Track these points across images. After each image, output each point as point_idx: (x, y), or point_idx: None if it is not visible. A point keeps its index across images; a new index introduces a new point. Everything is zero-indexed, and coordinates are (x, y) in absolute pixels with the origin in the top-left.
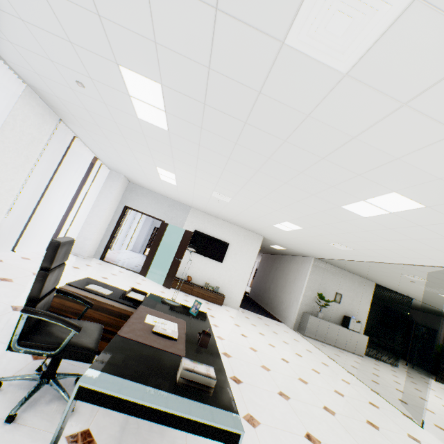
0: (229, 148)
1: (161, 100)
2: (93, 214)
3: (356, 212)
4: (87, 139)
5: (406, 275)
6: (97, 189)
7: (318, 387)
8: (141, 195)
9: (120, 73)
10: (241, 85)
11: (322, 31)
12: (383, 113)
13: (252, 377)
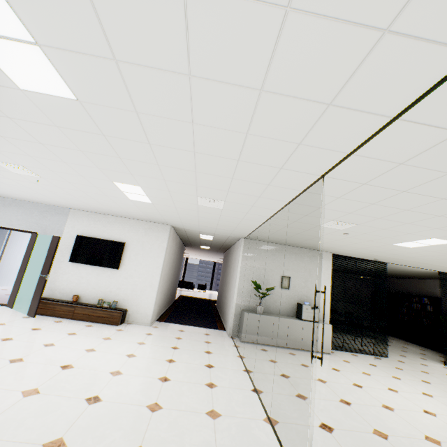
0: None
1: None
2: None
3: (50, 91)
4: None
5: (324, 224)
6: None
7: None
8: (3, 207)
9: None
10: None
11: None
12: None
13: None
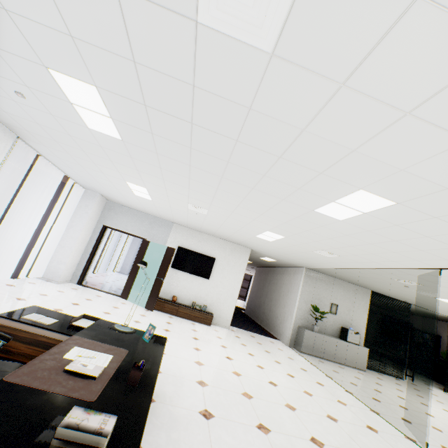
0: (187, 154)
1: (103, 105)
2: (67, 235)
3: (331, 215)
4: (52, 157)
5: (398, 279)
6: (71, 210)
7: (308, 413)
8: (120, 213)
9: (52, 78)
10: (173, 79)
11: (232, 2)
12: (324, 97)
13: (228, 408)
